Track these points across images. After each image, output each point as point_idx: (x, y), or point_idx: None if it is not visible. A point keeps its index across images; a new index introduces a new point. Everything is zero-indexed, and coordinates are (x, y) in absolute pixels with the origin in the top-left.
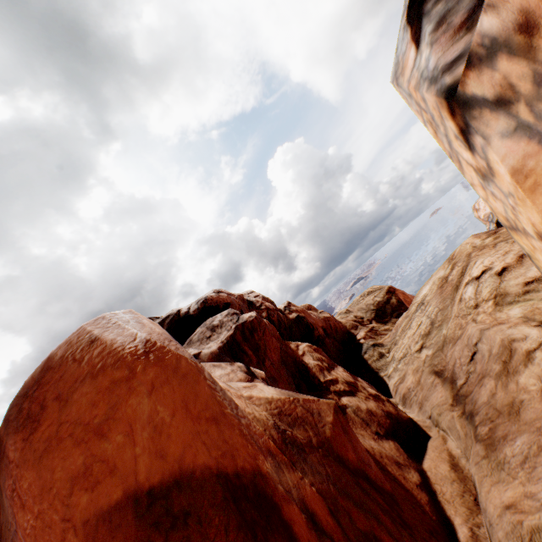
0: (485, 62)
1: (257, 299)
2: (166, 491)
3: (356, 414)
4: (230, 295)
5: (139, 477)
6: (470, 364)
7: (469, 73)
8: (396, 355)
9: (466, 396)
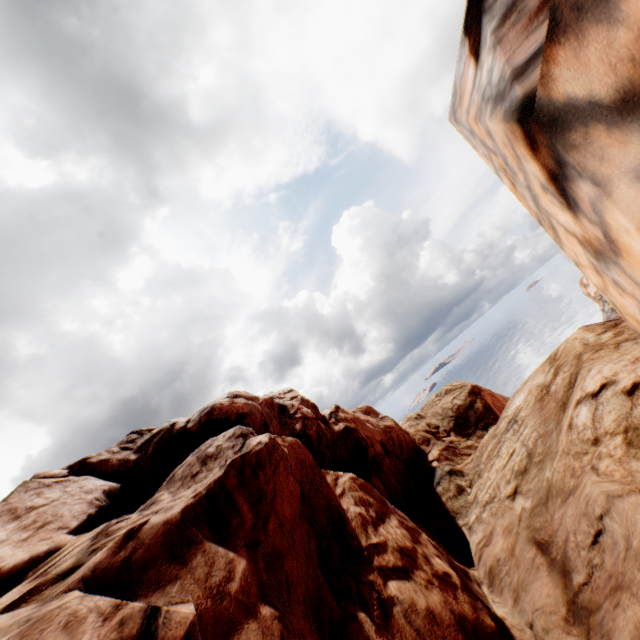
0: (592, 8)
1: (293, 402)
2: None
3: (407, 619)
4: (251, 401)
5: None
6: (593, 550)
7: (557, 50)
8: (480, 495)
9: (590, 611)
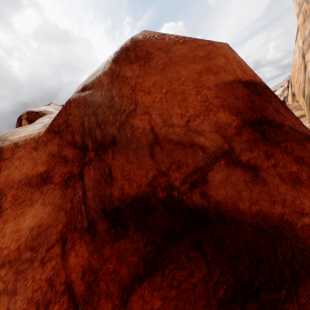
0: None
1: None
2: (253, 84)
3: None
4: None
5: (238, 76)
6: None
7: None
8: None
9: None
